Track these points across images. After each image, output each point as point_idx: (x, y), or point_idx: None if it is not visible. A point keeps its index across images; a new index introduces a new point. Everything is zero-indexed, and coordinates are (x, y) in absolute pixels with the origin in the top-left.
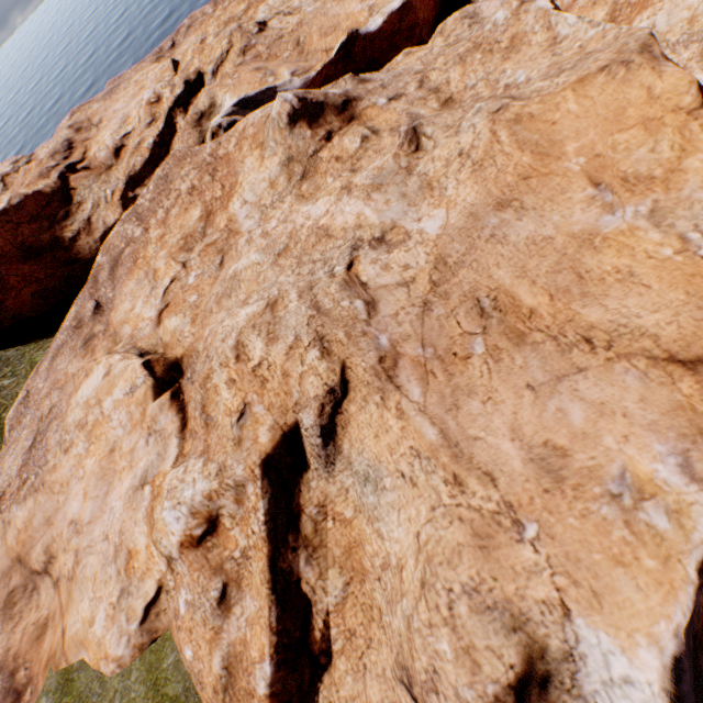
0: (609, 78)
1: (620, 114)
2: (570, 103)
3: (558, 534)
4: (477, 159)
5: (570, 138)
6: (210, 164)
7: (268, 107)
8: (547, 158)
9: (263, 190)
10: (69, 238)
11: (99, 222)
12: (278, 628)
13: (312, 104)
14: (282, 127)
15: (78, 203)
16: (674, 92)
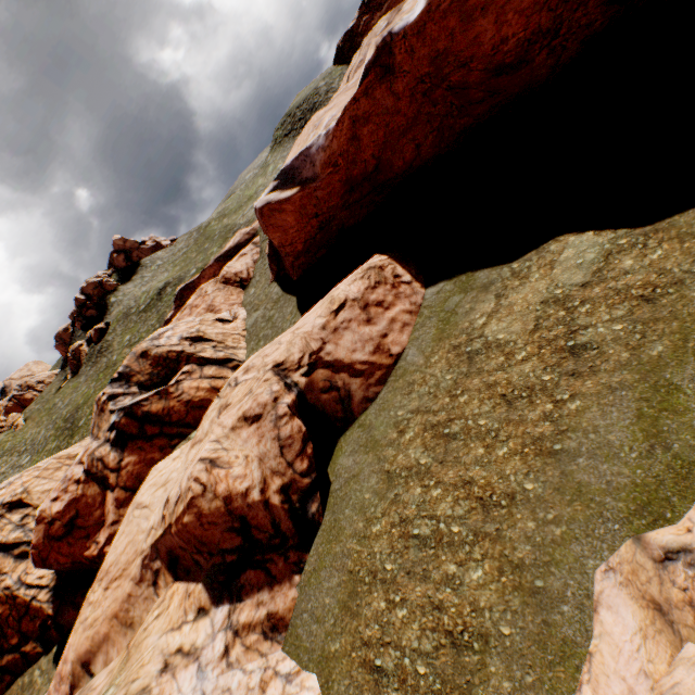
0: None
1: None
2: None
3: (302, 134)
4: None
5: None
6: None
7: None
8: None
9: None
10: None
11: None
12: None
13: None
14: None
15: None
16: None
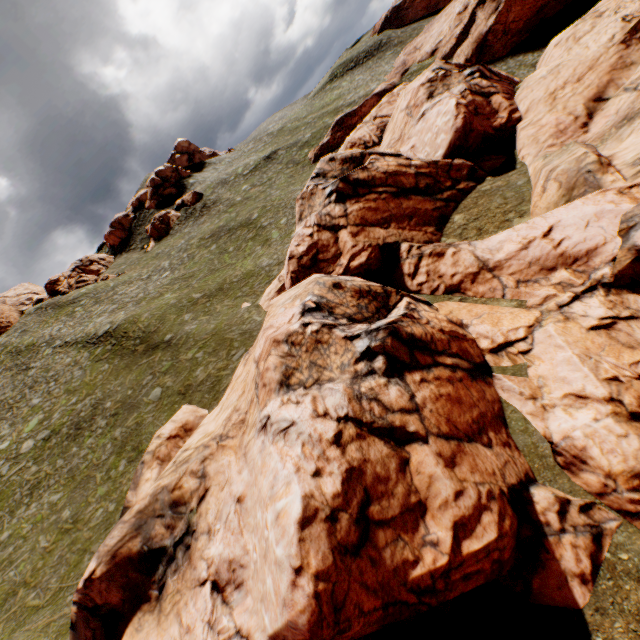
0: None
1: None
2: None
3: None
4: None
5: None
6: None
7: None
8: None
9: None
10: None
11: None
12: (465, 25)
13: None
14: None
15: None
16: None
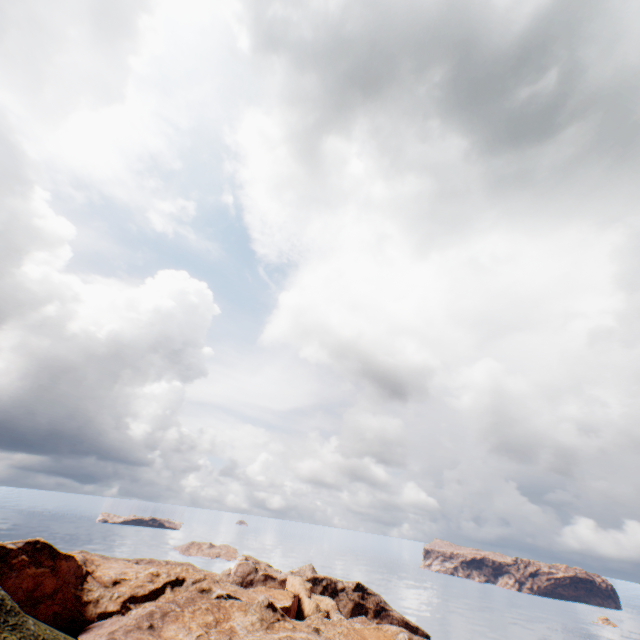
0: (374, 628)
1: (379, 636)
2: (367, 630)
3: None
4: (345, 633)
5: (369, 637)
6: (217, 604)
7: (244, 601)
8: (364, 638)
9: (248, 623)
10: (85, 599)
11: (104, 603)
12: None
13: (274, 605)
14: (262, 605)
15: (89, 588)
16: (389, 635)
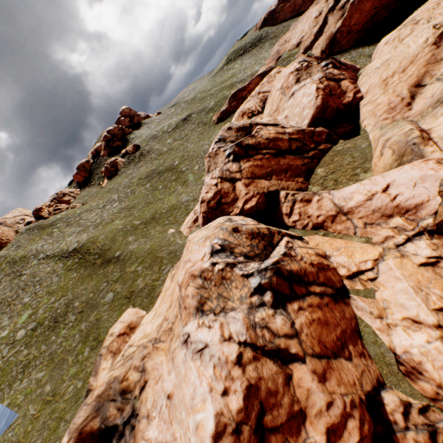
0: None
1: None
2: None
3: None
4: None
5: None
6: None
7: None
8: None
9: None
10: None
11: None
12: (320, 26)
13: None
14: None
15: None
16: None
